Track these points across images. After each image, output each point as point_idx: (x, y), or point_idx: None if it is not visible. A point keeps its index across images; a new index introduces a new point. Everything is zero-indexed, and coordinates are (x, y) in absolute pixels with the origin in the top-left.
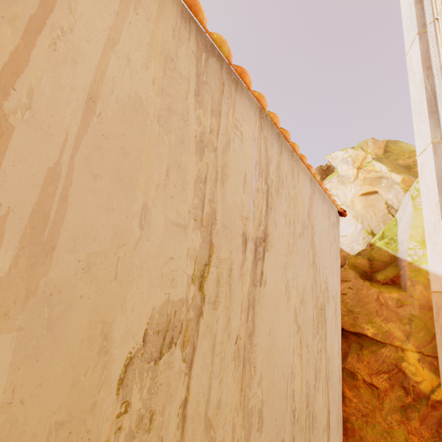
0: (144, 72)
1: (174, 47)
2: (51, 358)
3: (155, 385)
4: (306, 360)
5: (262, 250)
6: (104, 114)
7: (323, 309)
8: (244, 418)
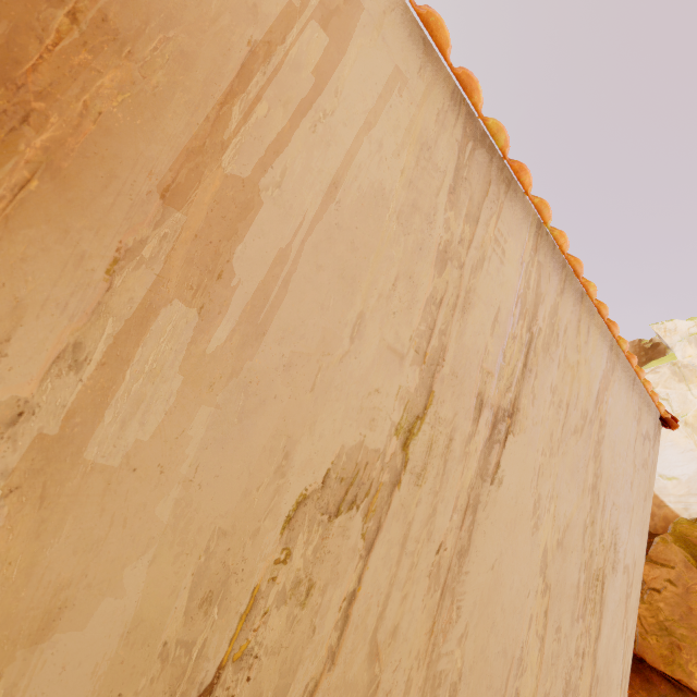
0: (394, 160)
1: (434, 134)
2: (234, 452)
3: (323, 548)
4: (551, 653)
5: (504, 429)
6: (343, 201)
7: (601, 579)
8: (427, 681)
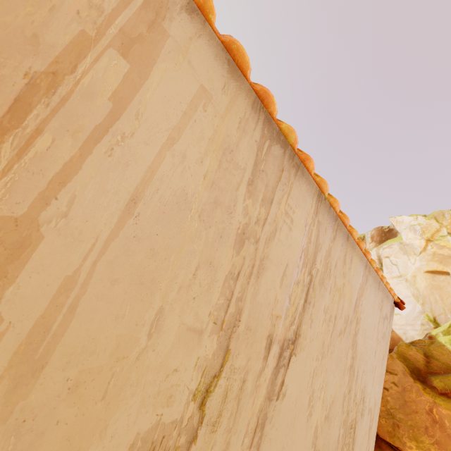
0: (198, 166)
1: (236, 139)
2: None
3: None
4: None
5: (288, 354)
6: (143, 214)
7: (354, 426)
8: None
